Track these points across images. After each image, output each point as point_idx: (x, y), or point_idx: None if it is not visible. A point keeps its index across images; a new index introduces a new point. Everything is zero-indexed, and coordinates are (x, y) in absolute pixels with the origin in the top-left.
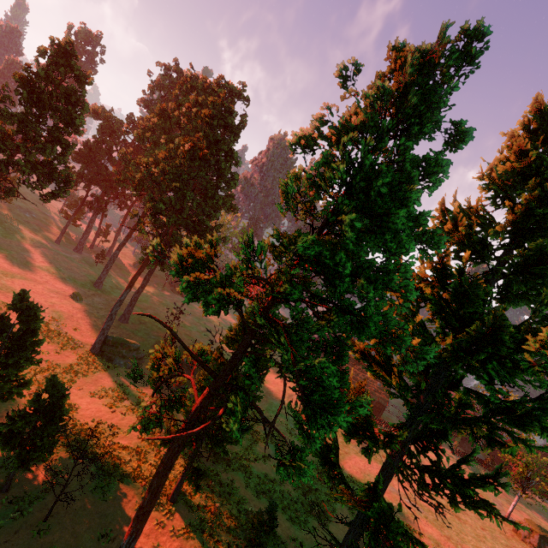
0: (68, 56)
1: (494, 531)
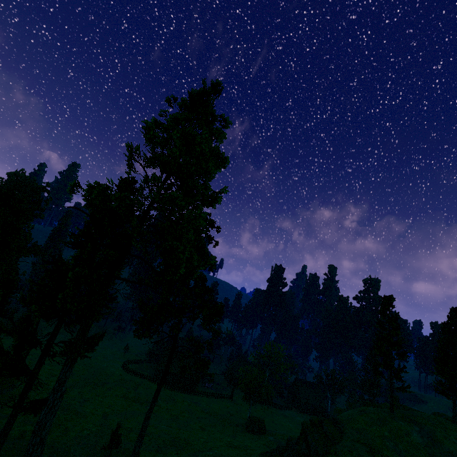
0: None
1: (228, 431)
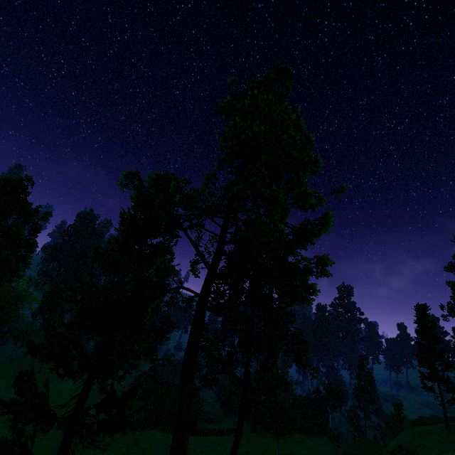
0: None
1: None
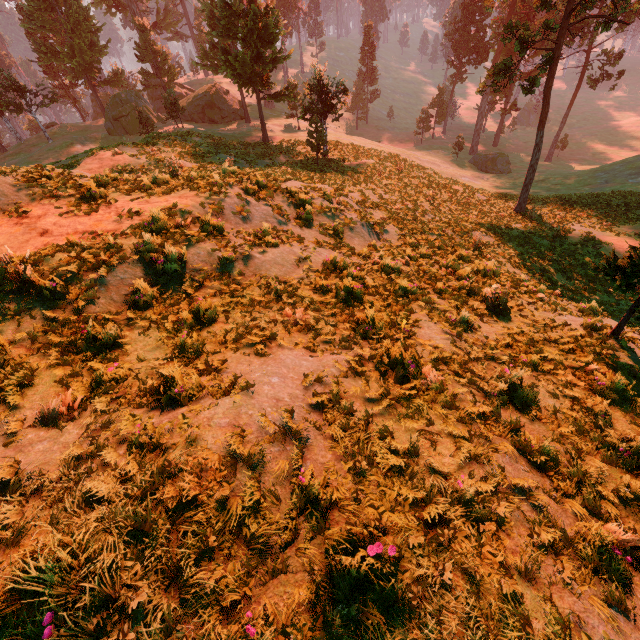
0: None
1: None
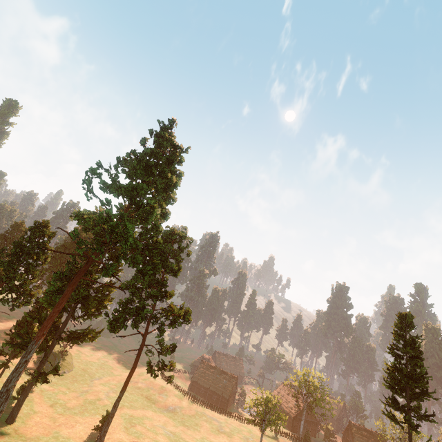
0: (21, 225)
1: None
